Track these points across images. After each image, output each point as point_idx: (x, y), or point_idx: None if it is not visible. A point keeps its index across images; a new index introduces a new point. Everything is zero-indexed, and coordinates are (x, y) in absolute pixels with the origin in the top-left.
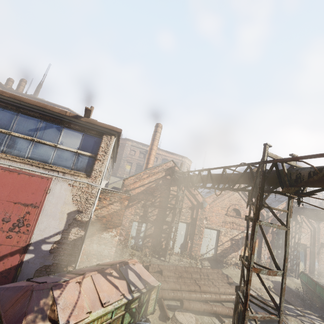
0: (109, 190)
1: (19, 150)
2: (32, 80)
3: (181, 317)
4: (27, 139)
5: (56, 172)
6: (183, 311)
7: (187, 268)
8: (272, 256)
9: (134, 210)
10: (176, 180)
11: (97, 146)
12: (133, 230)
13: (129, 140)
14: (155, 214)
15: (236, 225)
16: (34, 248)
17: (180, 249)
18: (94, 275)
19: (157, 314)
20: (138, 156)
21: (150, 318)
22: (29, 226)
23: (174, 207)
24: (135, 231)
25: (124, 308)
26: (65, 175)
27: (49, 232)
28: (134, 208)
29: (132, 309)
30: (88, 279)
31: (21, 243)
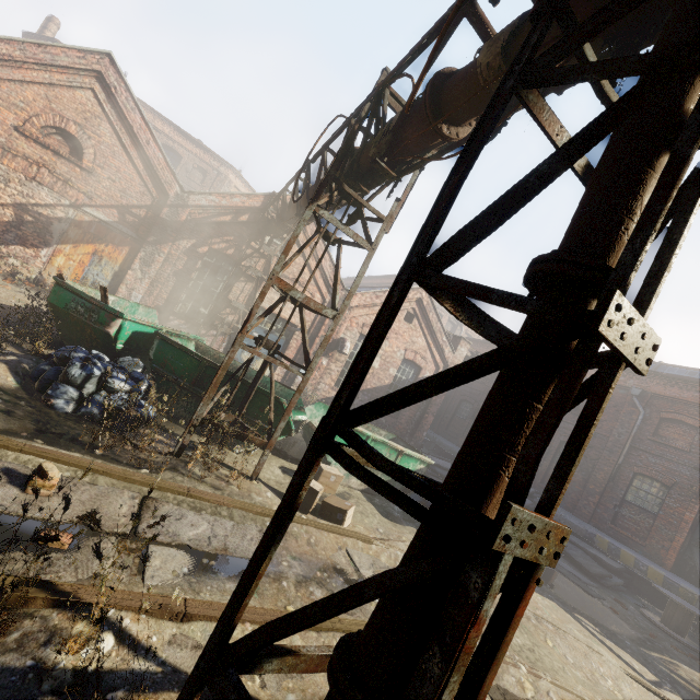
0: None
1: None
2: None
3: None
4: None
5: None
6: None
7: None
8: None
9: None
10: None
11: None
12: None
13: None
14: None
15: (55, 176)
16: None
17: None
18: None
19: None
20: None
21: None
22: None
23: None
24: None
25: None
26: None
27: None
28: None
29: None
30: None
31: None
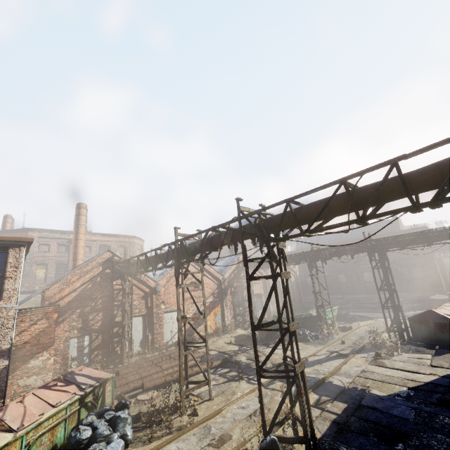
0: (26, 309)
1: None
2: None
3: (143, 397)
4: None
5: None
6: (145, 393)
7: (147, 358)
8: (197, 307)
9: (69, 324)
10: (118, 272)
11: (2, 263)
12: (73, 350)
13: (33, 230)
14: (99, 319)
15: (197, 298)
16: None
17: (141, 347)
18: (36, 391)
19: None
20: (56, 251)
21: None
22: None
23: (123, 303)
24: (75, 349)
25: (78, 403)
26: None
27: None
28: (68, 322)
29: (88, 403)
30: (30, 396)
31: None
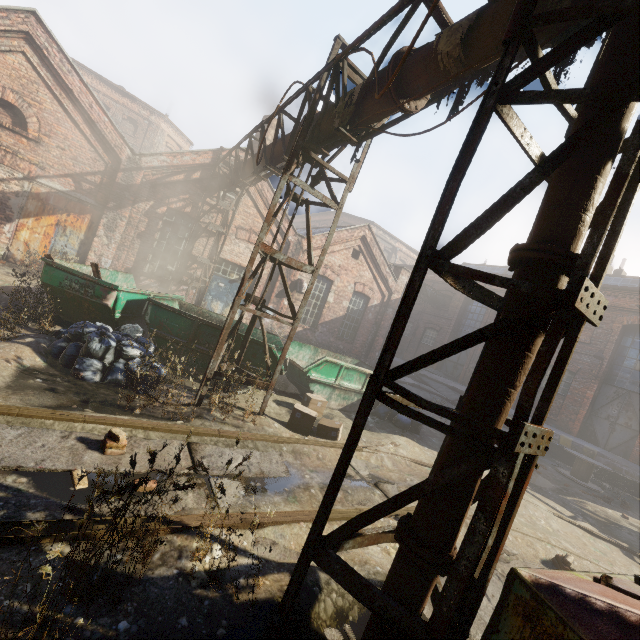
0: None
1: None
2: None
3: None
4: None
5: None
6: None
7: None
8: None
9: None
10: None
11: None
12: None
13: None
14: None
15: (2, 149)
16: None
17: None
18: None
19: None
20: None
21: None
22: None
23: None
24: None
25: None
26: None
27: None
28: None
29: None
30: None
31: None
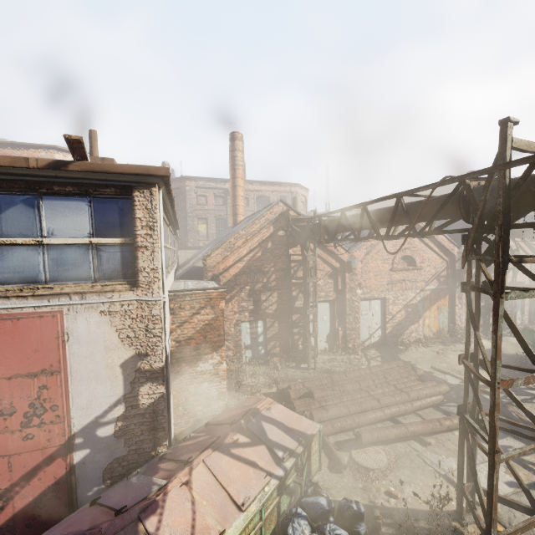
0: (183, 291)
1: None
2: None
3: (363, 458)
4: None
5: (64, 297)
6: (362, 447)
7: (348, 374)
8: (523, 346)
9: (238, 304)
10: (297, 235)
11: (129, 219)
12: (245, 336)
13: (189, 179)
14: (273, 302)
15: (411, 282)
16: (85, 440)
17: (327, 343)
18: (208, 457)
19: (325, 463)
20: (214, 204)
21: (316, 474)
22: (57, 409)
23: (304, 283)
24: (248, 336)
25: (276, 492)
26: (85, 297)
27: (100, 405)
28: (237, 301)
29: (289, 484)
30: (200, 468)
31: (55, 440)
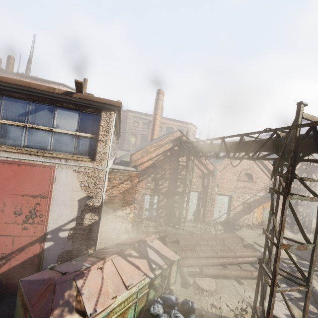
0: (117, 169)
1: (13, 139)
2: (20, 56)
3: (202, 283)
4: (19, 126)
5: (58, 159)
6: (202, 277)
7: (202, 235)
8: (300, 229)
9: (145, 184)
10: (185, 150)
11: (97, 125)
12: (146, 203)
13: (130, 111)
14: (166, 186)
15: (248, 189)
16: (52, 236)
17: (193, 216)
18: (114, 258)
19: (179, 281)
20: (142, 127)
21: (173, 286)
22: (42, 216)
23: (185, 178)
24: (148, 203)
25: (148, 286)
26: (67, 161)
27: (63, 220)
28: (145, 182)
29: (156, 284)
30: (109, 263)
31: (37, 233)
